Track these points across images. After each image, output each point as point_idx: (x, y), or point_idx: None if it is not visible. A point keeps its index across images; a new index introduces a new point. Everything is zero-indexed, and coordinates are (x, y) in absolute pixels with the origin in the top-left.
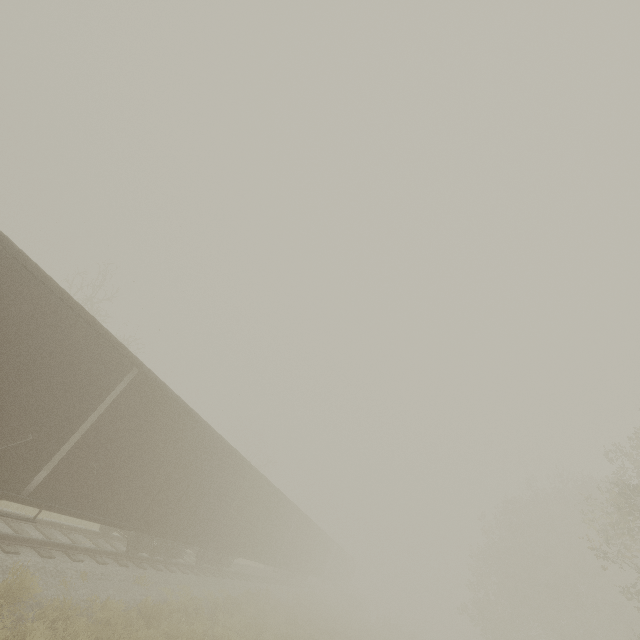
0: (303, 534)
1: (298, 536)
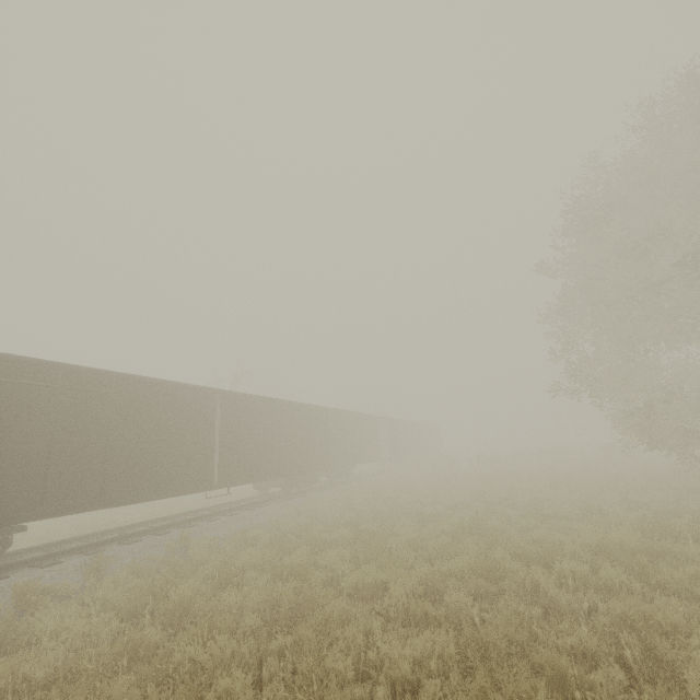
0: (275, 424)
1: (258, 430)
